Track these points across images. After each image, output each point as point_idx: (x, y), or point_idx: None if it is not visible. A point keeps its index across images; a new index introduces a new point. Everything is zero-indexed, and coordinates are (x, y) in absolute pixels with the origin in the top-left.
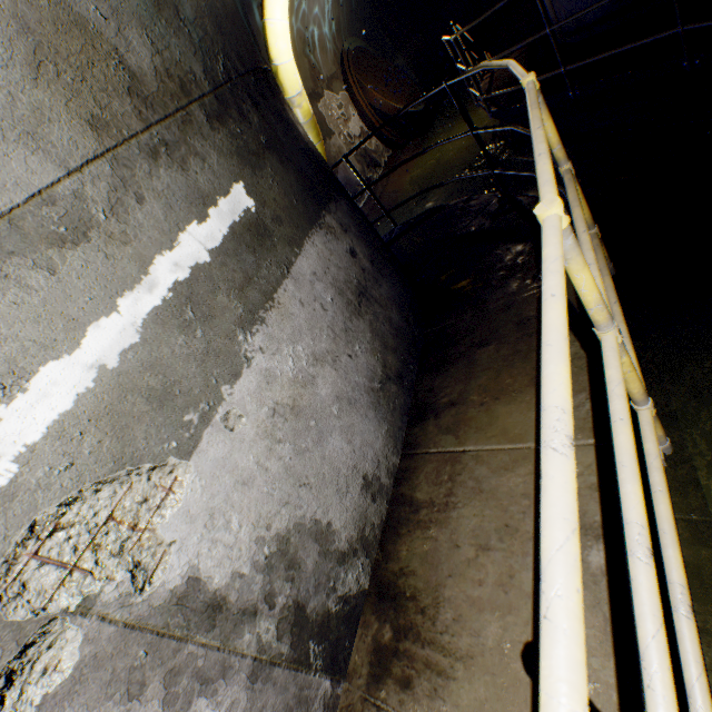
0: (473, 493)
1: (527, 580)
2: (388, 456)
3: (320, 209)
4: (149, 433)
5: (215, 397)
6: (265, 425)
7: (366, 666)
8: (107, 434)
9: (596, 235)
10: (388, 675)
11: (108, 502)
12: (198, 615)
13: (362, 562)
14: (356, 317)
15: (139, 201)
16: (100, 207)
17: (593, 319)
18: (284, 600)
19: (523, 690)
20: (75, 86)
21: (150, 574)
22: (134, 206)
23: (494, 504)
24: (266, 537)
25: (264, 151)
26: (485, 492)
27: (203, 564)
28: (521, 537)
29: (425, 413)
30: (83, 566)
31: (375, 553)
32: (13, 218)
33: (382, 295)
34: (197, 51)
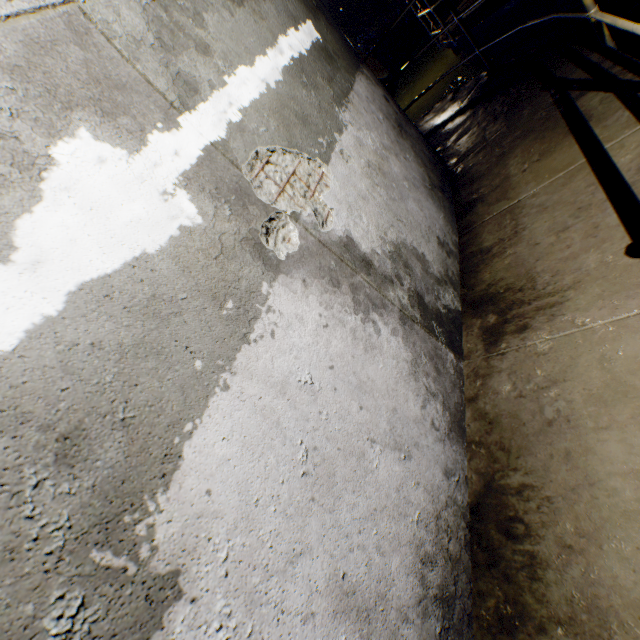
0: (538, 213)
1: (612, 220)
2: (450, 234)
3: (358, 63)
4: (301, 137)
5: (331, 138)
6: (365, 171)
7: (480, 344)
8: (280, 125)
9: (598, 11)
10: (503, 335)
11: (290, 164)
12: (358, 262)
13: (452, 292)
14: (401, 139)
15: None
16: None
17: None
18: (407, 285)
19: (635, 267)
20: None
21: (324, 220)
22: (261, 1)
23: (561, 206)
24: (385, 240)
25: (317, 11)
26: (550, 206)
27: (352, 233)
28: (595, 206)
29: (471, 206)
30: (288, 193)
31: (459, 292)
32: None
33: (413, 135)
34: None
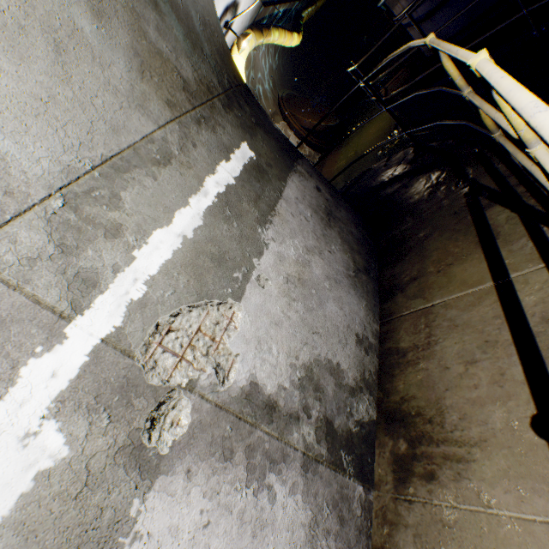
0: (449, 329)
1: (518, 372)
2: (370, 323)
3: (293, 162)
4: (214, 281)
5: (249, 265)
6: (283, 288)
7: (390, 474)
8: (191, 277)
9: (501, 135)
10: (412, 475)
11: (196, 320)
12: (260, 410)
13: (367, 398)
14: (328, 228)
15: (194, 147)
16: (175, 147)
17: (525, 139)
18: (316, 413)
19: (541, 451)
20: (159, 84)
21: (226, 373)
22: (191, 149)
23: (470, 331)
24: (296, 365)
25: (255, 127)
26: (460, 325)
27: (258, 374)
28: (502, 345)
29: (392, 291)
30: (187, 359)
31: (376, 393)
32: (135, 148)
33: (342, 217)
34: (213, 72)
